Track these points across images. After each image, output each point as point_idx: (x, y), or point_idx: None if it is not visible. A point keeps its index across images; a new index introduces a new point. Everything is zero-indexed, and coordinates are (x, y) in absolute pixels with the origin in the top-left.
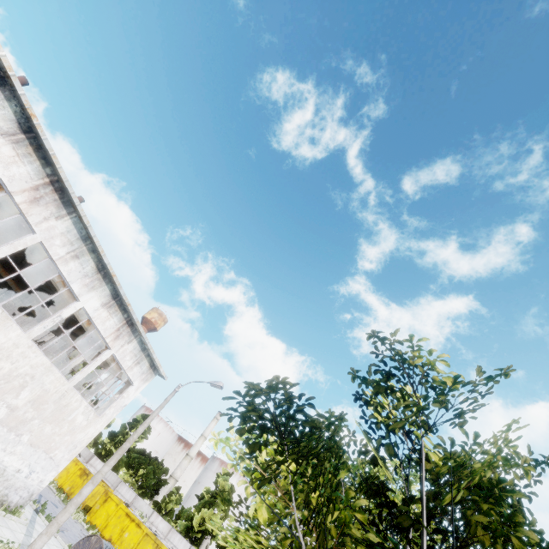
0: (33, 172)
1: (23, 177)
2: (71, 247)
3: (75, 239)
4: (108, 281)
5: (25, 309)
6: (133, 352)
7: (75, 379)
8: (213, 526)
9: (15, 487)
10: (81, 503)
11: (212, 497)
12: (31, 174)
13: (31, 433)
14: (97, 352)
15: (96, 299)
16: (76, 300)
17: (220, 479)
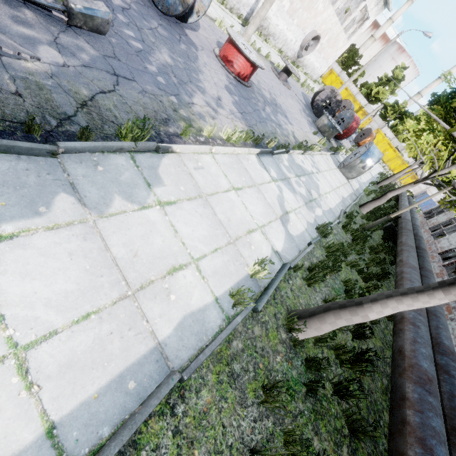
0: None
1: None
2: None
3: None
4: None
5: None
6: None
7: (344, 25)
8: (383, 97)
9: (315, 74)
10: None
11: (387, 80)
12: None
13: (324, 53)
14: None
15: None
16: None
17: (397, 70)
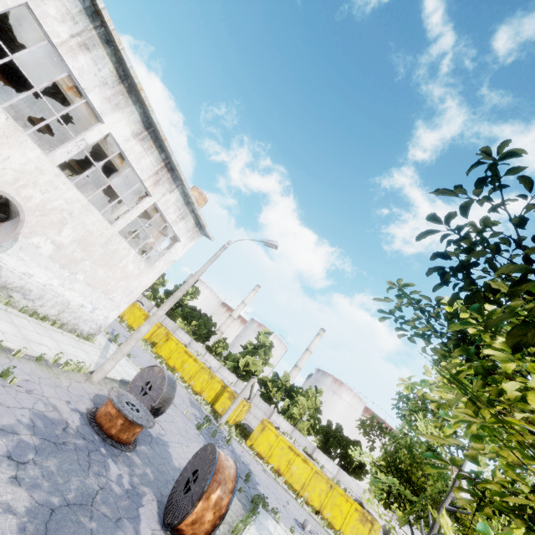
0: None
1: None
2: (74, 26)
3: (77, 12)
4: (135, 100)
5: (66, 164)
6: (176, 205)
7: (118, 225)
8: (255, 369)
9: (83, 319)
10: (148, 339)
11: (254, 348)
12: None
13: (85, 273)
14: None
15: (124, 125)
16: (100, 122)
17: (261, 336)
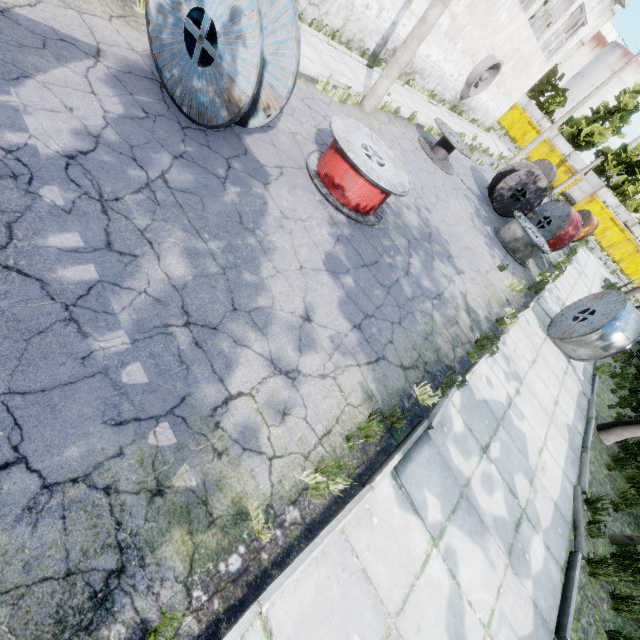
0: None
1: None
2: None
3: None
4: None
5: None
6: None
7: (542, 40)
8: (600, 140)
9: (489, 118)
10: None
11: (607, 113)
12: None
13: (505, 87)
14: None
15: None
16: None
17: (625, 96)
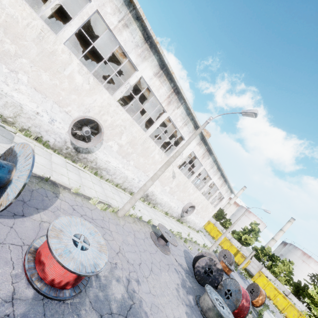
0: (203, 150)
1: (201, 153)
2: (211, 165)
3: (212, 163)
4: (220, 171)
5: None
6: (225, 189)
7: (209, 200)
8: (251, 242)
9: (197, 226)
10: None
11: (249, 230)
12: (202, 151)
13: (200, 215)
14: (204, 179)
15: (216, 177)
16: (211, 179)
17: (252, 225)
